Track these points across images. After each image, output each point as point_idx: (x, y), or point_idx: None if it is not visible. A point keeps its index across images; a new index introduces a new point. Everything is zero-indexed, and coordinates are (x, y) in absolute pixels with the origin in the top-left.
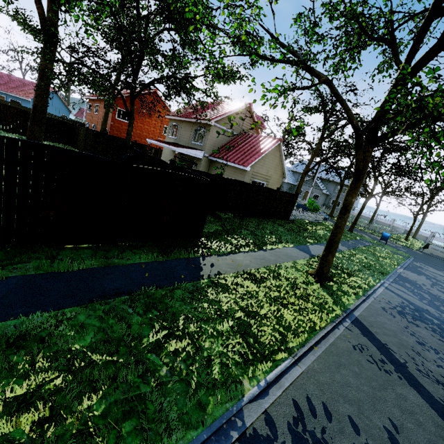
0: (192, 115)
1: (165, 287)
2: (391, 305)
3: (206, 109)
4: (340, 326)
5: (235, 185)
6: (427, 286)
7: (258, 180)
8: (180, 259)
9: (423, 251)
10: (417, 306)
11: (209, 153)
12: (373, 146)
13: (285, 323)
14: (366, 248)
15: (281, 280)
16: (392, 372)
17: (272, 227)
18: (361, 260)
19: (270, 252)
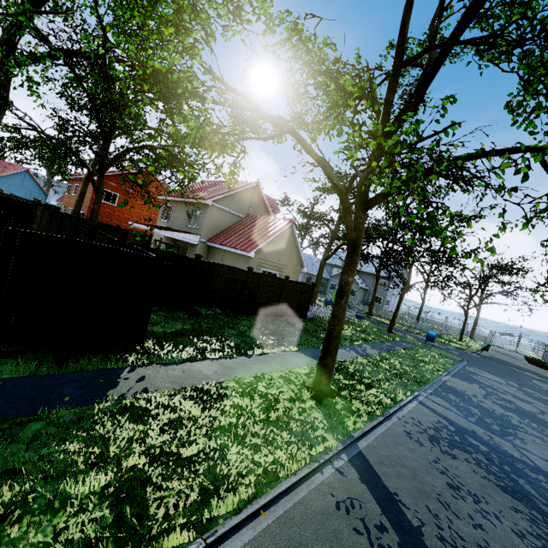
0: (188, 194)
1: (12, 419)
2: (421, 427)
3: (206, 189)
4: (328, 467)
5: (222, 271)
6: (478, 397)
7: (267, 269)
8: (84, 372)
9: (481, 353)
10: (459, 427)
11: (207, 238)
12: (364, 210)
13: (220, 470)
14: (405, 350)
15: (253, 398)
16: (393, 547)
17: (277, 327)
18: (393, 366)
19: (257, 358)
